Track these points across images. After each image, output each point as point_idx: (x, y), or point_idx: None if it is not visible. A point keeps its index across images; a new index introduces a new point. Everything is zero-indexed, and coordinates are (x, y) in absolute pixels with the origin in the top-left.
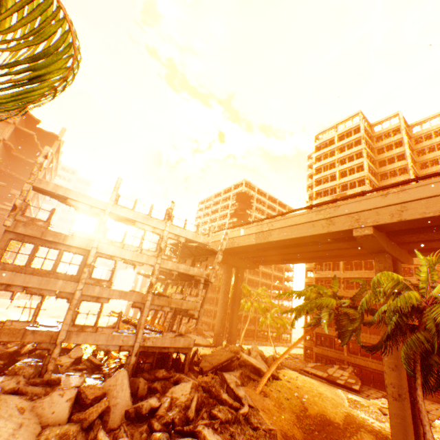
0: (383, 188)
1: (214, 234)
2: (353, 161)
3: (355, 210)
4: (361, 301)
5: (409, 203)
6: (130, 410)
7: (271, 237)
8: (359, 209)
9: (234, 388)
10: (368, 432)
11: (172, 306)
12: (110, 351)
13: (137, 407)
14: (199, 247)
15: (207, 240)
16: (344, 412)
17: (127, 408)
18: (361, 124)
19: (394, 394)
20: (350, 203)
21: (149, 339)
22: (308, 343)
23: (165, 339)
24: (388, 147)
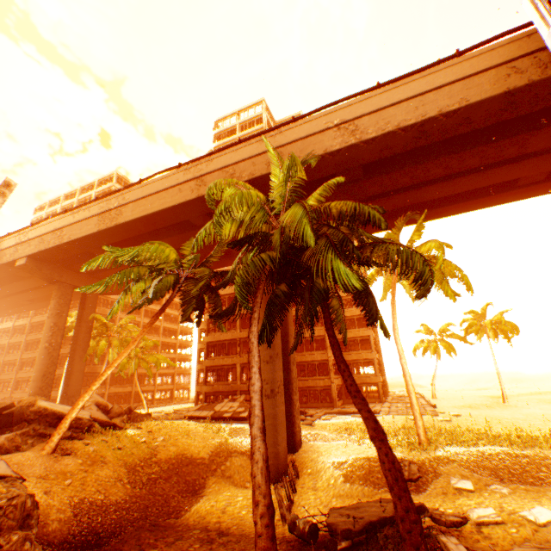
0: (262, 133)
1: (28, 228)
2: None
3: (230, 162)
4: (200, 232)
5: (286, 147)
6: None
7: (123, 217)
8: (235, 160)
9: None
10: (241, 454)
11: None
12: None
13: None
14: None
15: None
16: (217, 442)
17: None
18: (264, 114)
19: (268, 392)
20: (226, 154)
21: None
22: (201, 387)
23: None
24: None
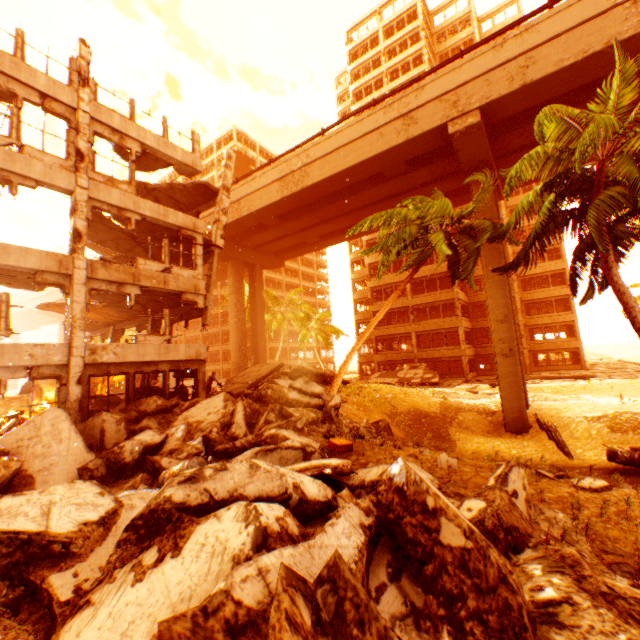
0: (495, 35)
1: None
2: (411, 72)
3: (451, 86)
4: (508, 177)
5: (539, 49)
6: (92, 465)
7: (310, 178)
8: (458, 82)
9: (304, 387)
10: (469, 411)
11: (145, 286)
12: (1, 383)
13: (107, 455)
14: (177, 186)
15: (192, 159)
16: (437, 401)
17: (82, 466)
18: (419, 4)
19: (505, 351)
20: (443, 76)
21: (105, 349)
22: (364, 358)
23: (144, 348)
24: (455, 51)
